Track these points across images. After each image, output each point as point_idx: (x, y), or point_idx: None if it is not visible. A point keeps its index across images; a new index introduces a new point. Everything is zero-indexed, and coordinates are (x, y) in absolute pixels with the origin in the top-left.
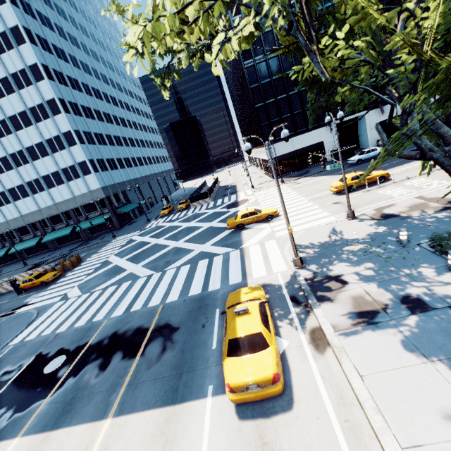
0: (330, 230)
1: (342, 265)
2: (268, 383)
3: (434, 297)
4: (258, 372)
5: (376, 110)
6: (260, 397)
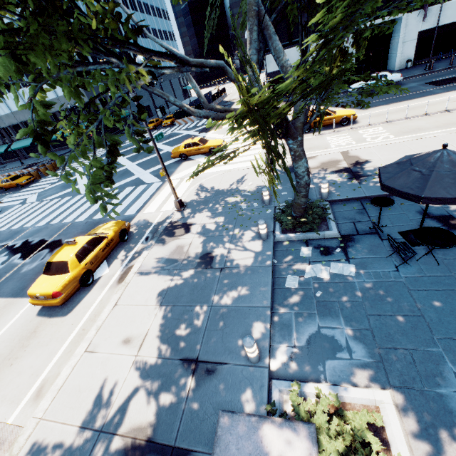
0: (240, 176)
1: (206, 215)
2: (49, 297)
3: (223, 258)
4: (46, 288)
5: (421, 12)
6: (45, 304)
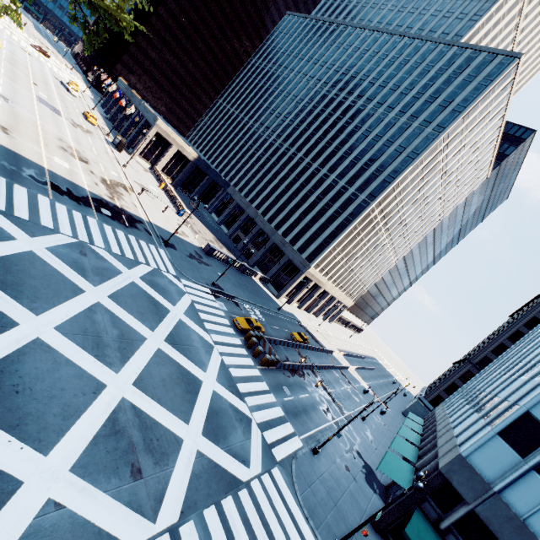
0: None
1: None
2: None
3: None
4: None
5: None
6: None
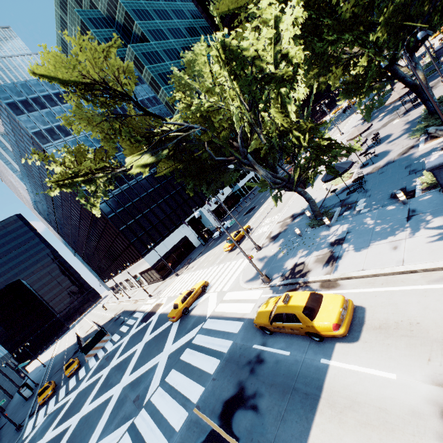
0: (257, 260)
1: (289, 261)
2: (345, 303)
3: (338, 235)
4: (336, 303)
5: (206, 206)
6: (351, 314)
